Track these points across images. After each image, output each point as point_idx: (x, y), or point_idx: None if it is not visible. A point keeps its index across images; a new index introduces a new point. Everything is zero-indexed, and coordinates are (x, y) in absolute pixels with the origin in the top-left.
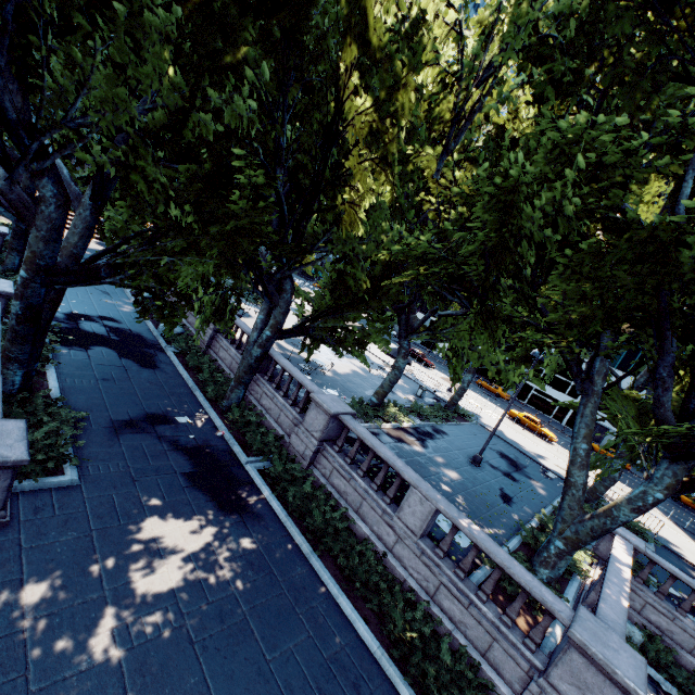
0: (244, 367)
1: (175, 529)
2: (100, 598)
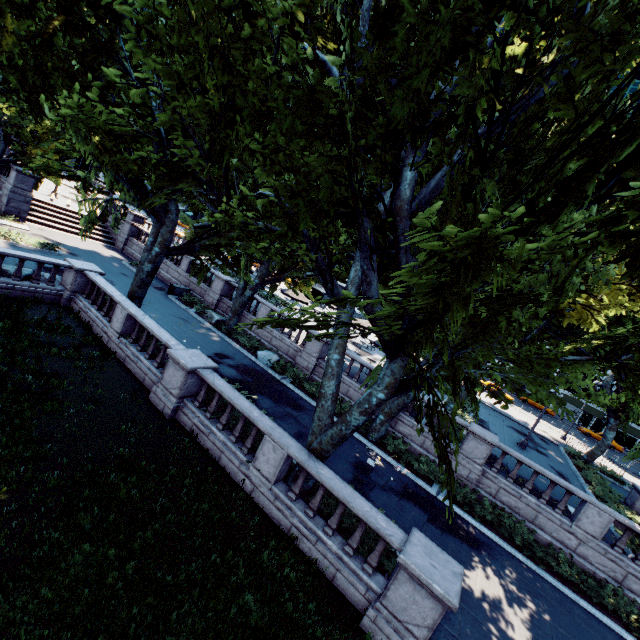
0: (398, 405)
1: (479, 579)
2: None
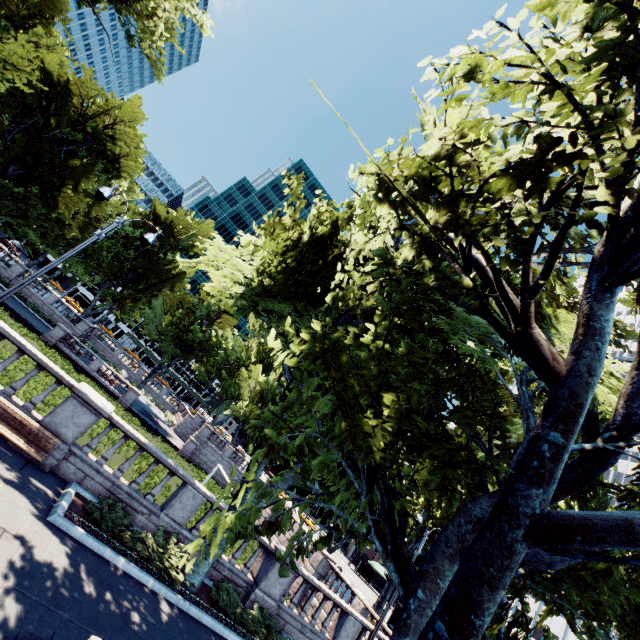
0: None
1: None
2: None
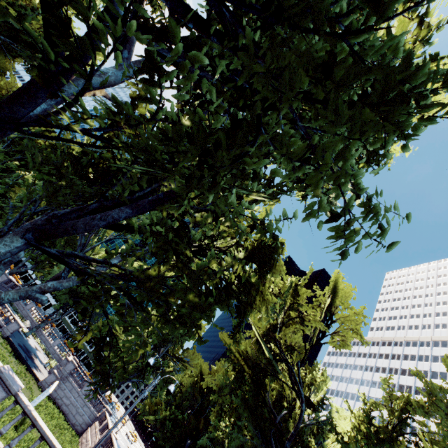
0: None
1: None
2: None
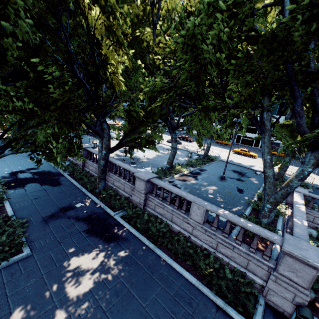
0: (100, 171)
1: (85, 259)
2: (53, 307)
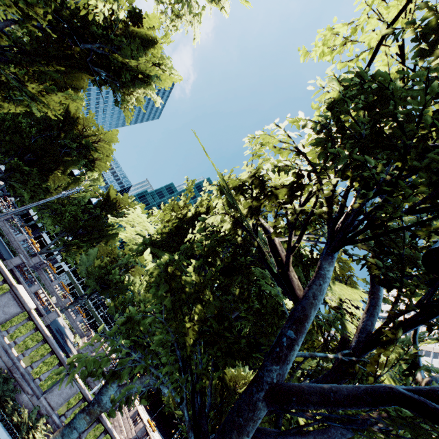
0: None
1: None
2: None
